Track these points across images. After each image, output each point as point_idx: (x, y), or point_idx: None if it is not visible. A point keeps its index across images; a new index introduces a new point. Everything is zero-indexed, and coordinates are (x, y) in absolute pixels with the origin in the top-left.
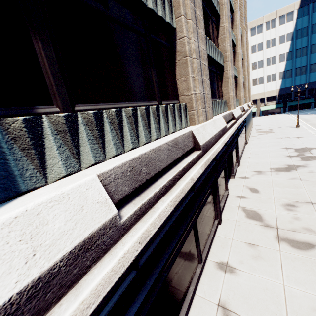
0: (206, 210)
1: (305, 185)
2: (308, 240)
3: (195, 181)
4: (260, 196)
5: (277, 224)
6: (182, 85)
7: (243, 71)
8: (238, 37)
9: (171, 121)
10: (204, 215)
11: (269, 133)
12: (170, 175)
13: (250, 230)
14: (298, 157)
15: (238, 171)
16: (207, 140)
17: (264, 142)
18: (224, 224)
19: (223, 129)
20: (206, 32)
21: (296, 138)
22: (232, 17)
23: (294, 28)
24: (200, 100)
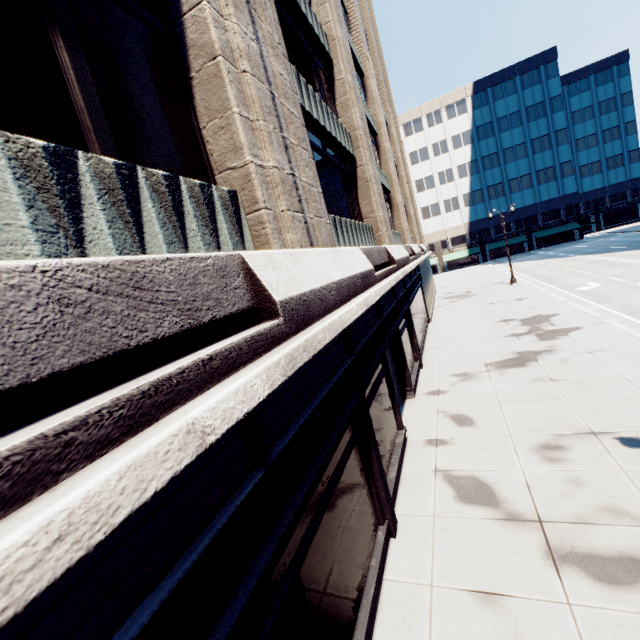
0: (341, 509)
1: (565, 392)
2: (628, 546)
3: (220, 437)
4: (479, 433)
5: (536, 509)
6: (219, 141)
7: (401, 187)
8: (380, 119)
9: (157, 224)
10: (335, 529)
11: (467, 297)
12: (31, 429)
13: (474, 543)
14: (531, 334)
15: (422, 378)
16: (305, 290)
17: (462, 314)
18: (406, 535)
19: (364, 275)
20: (302, 75)
21: (517, 300)
22: (364, 84)
23: (472, 125)
24: (280, 187)
